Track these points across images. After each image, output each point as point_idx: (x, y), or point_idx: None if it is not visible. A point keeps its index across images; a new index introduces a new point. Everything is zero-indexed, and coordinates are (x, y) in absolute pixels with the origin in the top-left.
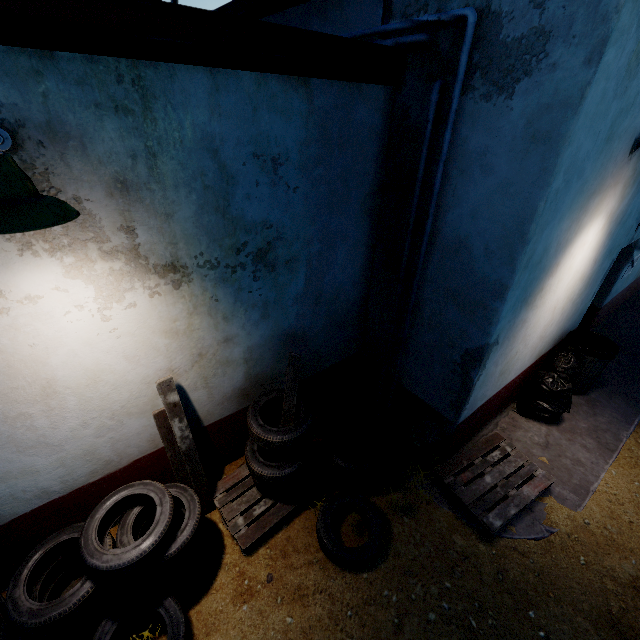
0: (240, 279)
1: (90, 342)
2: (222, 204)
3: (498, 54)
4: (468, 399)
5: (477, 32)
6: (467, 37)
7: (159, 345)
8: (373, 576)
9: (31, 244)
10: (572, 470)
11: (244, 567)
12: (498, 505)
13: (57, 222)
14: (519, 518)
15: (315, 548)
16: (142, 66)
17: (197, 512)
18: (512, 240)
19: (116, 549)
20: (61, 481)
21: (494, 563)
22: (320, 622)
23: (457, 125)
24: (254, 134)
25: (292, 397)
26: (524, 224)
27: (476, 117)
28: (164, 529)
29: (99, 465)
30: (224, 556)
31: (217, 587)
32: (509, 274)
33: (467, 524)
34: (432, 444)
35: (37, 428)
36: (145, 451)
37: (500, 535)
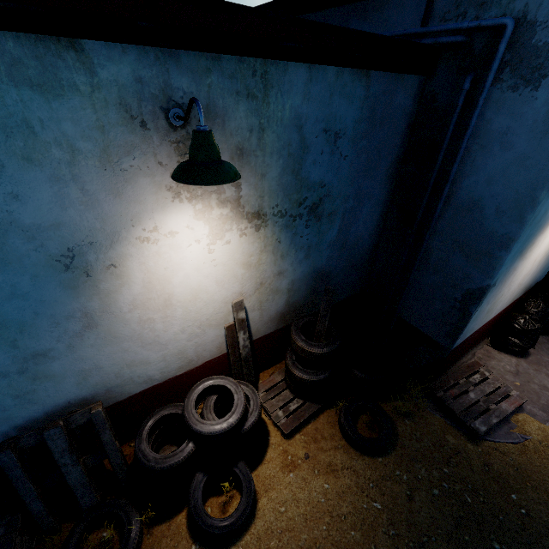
0: (297, 226)
1: (198, 268)
2: (297, 167)
3: (529, 55)
4: (463, 330)
5: (511, 36)
6: (504, 41)
7: (238, 274)
8: (386, 460)
9: (180, 193)
10: (540, 393)
11: (286, 447)
12: (480, 416)
13: (236, 178)
14: (498, 426)
15: (338, 437)
16: (269, 64)
17: (259, 401)
18: (523, 203)
19: (211, 421)
20: (161, 372)
21: (481, 458)
22: (350, 489)
23: (482, 109)
24: (327, 114)
25: (324, 321)
26: (536, 190)
27: (501, 104)
28: (242, 410)
29: (185, 362)
30: (270, 438)
31: (268, 459)
32: (517, 230)
33: (456, 428)
34: (425, 366)
35: (155, 330)
36: (213, 355)
37: (484, 438)
